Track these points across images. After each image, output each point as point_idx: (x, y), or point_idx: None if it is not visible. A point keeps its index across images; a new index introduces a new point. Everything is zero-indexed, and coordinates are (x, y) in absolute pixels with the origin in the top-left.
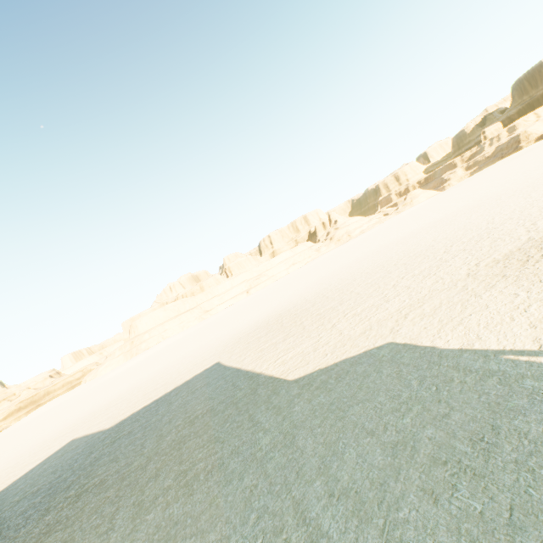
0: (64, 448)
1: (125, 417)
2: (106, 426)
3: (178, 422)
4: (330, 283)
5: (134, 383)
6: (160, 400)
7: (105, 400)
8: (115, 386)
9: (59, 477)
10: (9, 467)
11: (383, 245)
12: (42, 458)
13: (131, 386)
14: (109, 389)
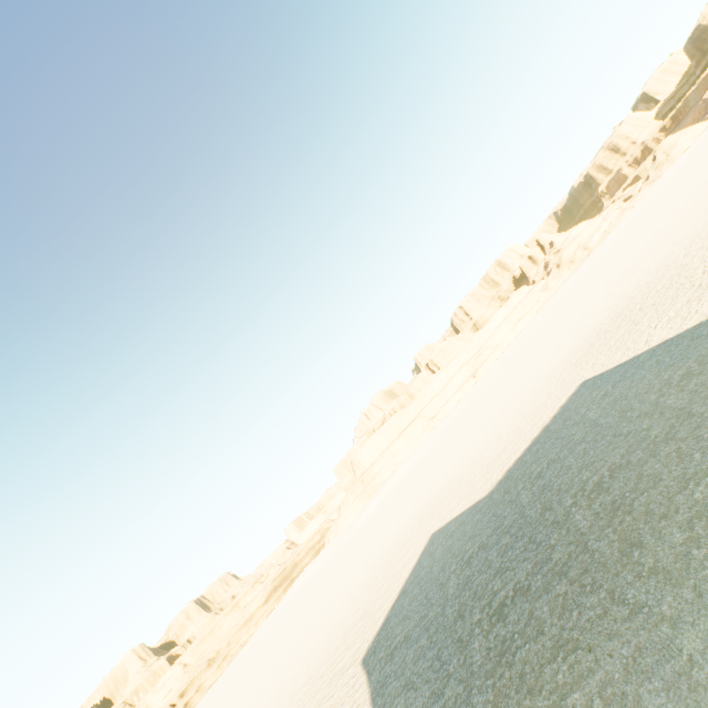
0: (437, 538)
1: (497, 479)
2: (476, 498)
3: (650, 398)
4: (665, 254)
5: (432, 487)
6: (539, 440)
7: (407, 515)
8: (396, 510)
9: (498, 527)
10: (364, 592)
11: (706, 187)
12: (413, 559)
13: (433, 489)
14: (389, 517)
